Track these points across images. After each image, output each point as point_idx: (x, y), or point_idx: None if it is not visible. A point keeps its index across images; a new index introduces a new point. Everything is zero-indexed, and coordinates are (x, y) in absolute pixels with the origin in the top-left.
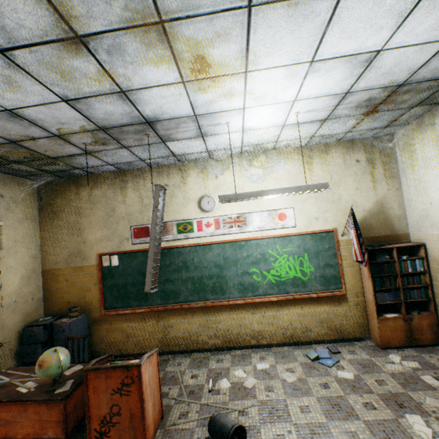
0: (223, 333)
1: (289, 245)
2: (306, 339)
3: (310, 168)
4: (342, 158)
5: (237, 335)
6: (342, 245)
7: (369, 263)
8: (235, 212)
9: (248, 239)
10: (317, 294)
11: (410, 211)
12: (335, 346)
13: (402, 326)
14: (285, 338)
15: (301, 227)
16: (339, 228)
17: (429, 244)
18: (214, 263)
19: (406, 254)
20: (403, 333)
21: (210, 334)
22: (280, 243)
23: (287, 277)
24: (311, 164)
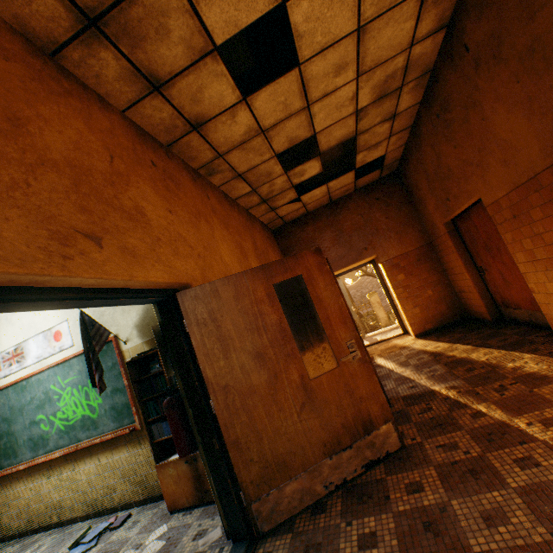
0: (24, 510)
1: (71, 372)
2: (112, 505)
3: None
4: None
5: (39, 510)
6: (129, 357)
7: (133, 381)
8: (13, 344)
9: (27, 376)
10: (100, 438)
11: None
12: (137, 511)
13: (187, 472)
14: (88, 507)
15: (80, 344)
16: (121, 333)
17: None
18: (2, 416)
19: None
20: (191, 482)
21: (13, 514)
22: (62, 372)
23: (75, 418)
24: None
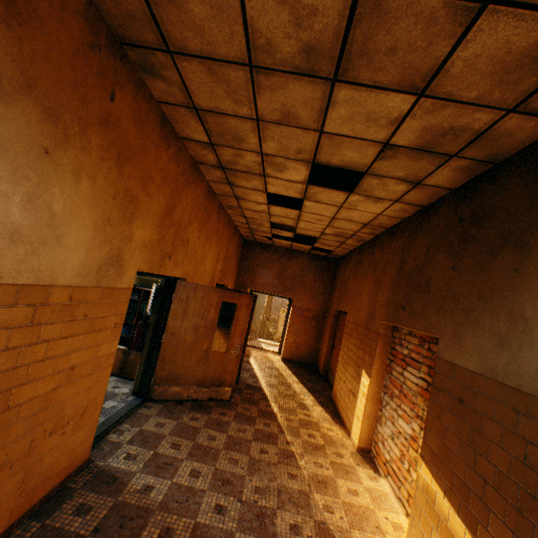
0: None
1: None
2: None
3: None
4: None
5: None
6: None
7: None
8: None
9: None
10: None
11: None
12: None
13: (121, 357)
14: None
15: None
16: None
17: None
18: None
19: None
20: (119, 363)
21: None
22: None
23: None
24: None
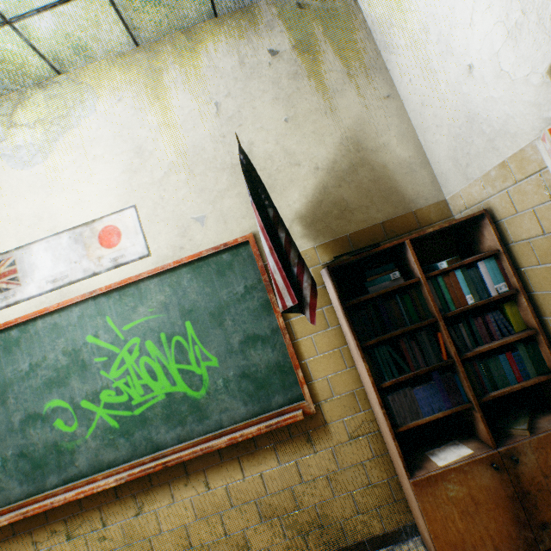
0: None
1: (141, 308)
2: None
3: (160, 97)
4: (235, 55)
5: None
6: None
7: (344, 305)
8: None
9: (24, 318)
10: (229, 437)
11: (431, 138)
12: None
13: (493, 488)
14: None
15: (164, 252)
16: None
17: (501, 204)
18: None
19: (452, 256)
20: (504, 511)
21: None
22: (116, 308)
23: (148, 402)
24: (160, 88)
